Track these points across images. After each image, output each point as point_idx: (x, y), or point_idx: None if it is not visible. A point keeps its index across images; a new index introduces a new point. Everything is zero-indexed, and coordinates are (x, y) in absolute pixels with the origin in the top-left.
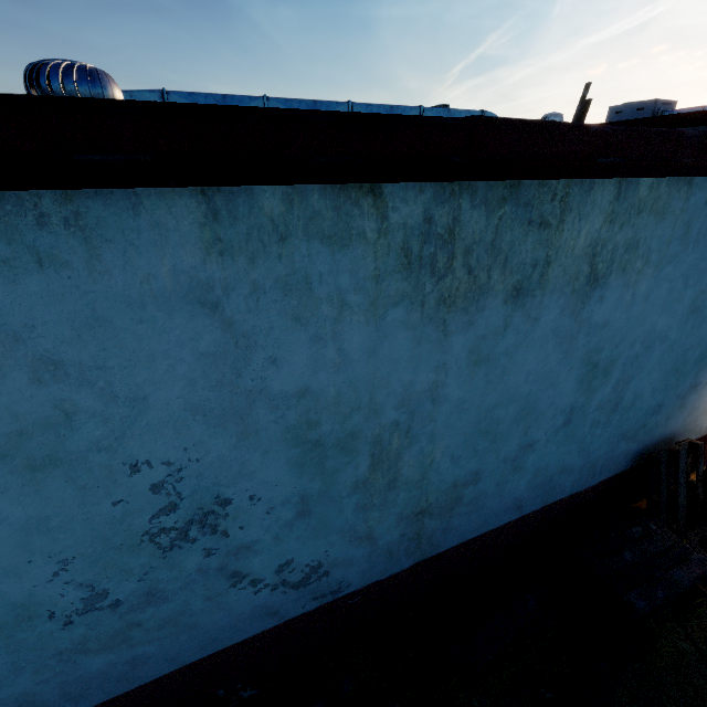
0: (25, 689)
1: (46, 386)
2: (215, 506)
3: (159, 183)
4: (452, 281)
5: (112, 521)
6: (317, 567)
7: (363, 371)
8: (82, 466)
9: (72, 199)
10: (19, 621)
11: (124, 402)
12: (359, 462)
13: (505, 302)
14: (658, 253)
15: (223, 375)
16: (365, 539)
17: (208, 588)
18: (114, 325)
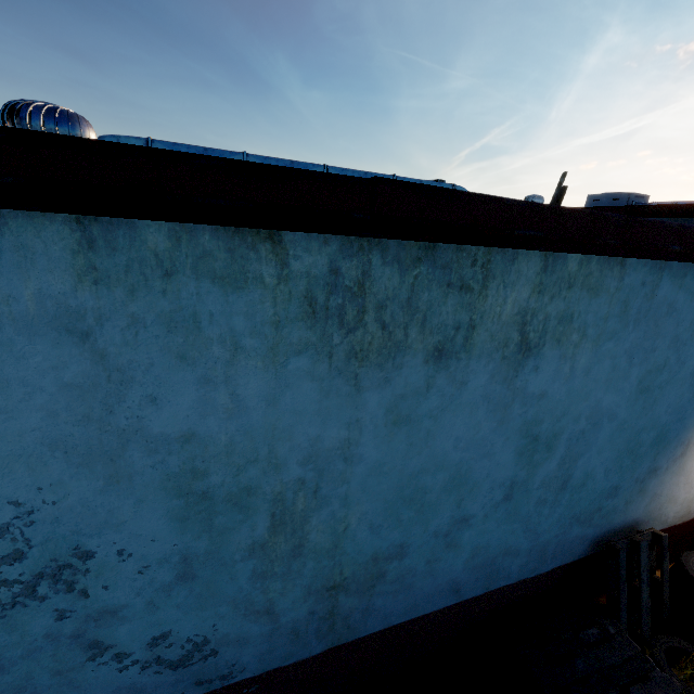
0: None
1: None
2: (74, 559)
3: (23, 206)
4: (364, 334)
5: None
6: (202, 643)
7: (262, 420)
8: None
9: None
10: None
11: None
12: (256, 521)
13: (426, 361)
14: (596, 328)
15: (92, 409)
16: (263, 614)
17: (58, 659)
18: None
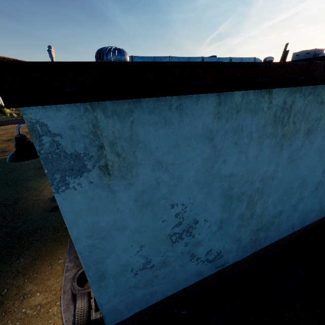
0: (115, 304)
1: (155, 171)
2: (193, 224)
3: (210, 92)
4: (287, 127)
5: (160, 229)
6: (219, 253)
7: (252, 166)
8: (157, 205)
9: (180, 99)
10: (121, 272)
11: (176, 178)
12: (242, 205)
13: (303, 135)
14: None
15: (208, 167)
16: (237, 241)
17: (182, 261)
18: (180, 147)
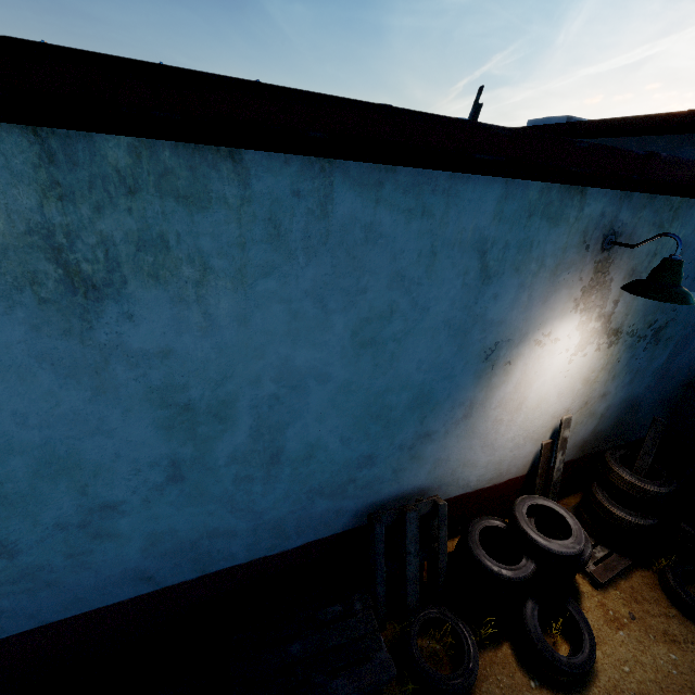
0: None
1: None
2: None
3: None
4: None
5: None
6: None
7: None
8: None
9: None
10: None
11: None
12: None
13: None
14: (229, 259)
15: None
16: None
17: None
18: None
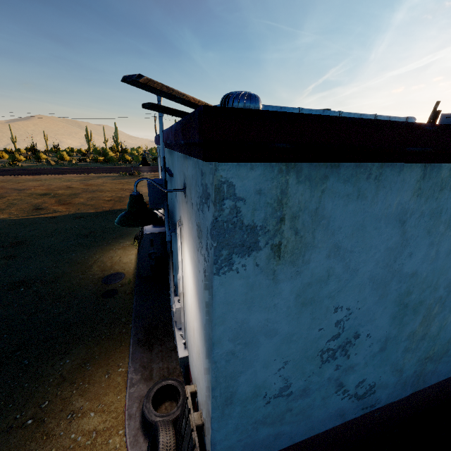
0: (231, 444)
1: (329, 259)
2: (352, 338)
3: (420, 161)
4: None
5: (313, 341)
6: (372, 386)
7: (440, 264)
8: (319, 306)
9: (382, 167)
10: (252, 397)
11: (349, 271)
12: (416, 319)
13: None
14: None
15: (389, 260)
16: (398, 371)
17: (326, 391)
18: (366, 229)
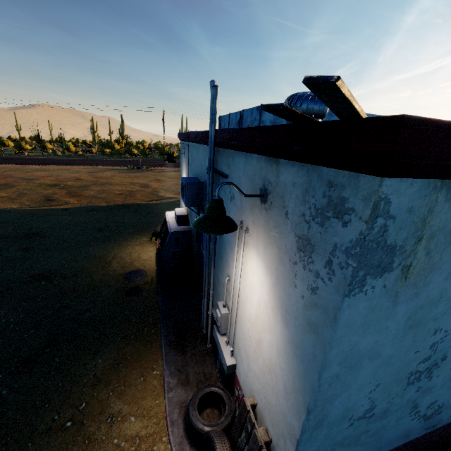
0: None
1: (446, 281)
2: (439, 360)
3: None
4: None
5: (406, 363)
6: (440, 407)
7: None
8: (422, 328)
9: None
10: (339, 419)
11: None
12: None
13: None
14: None
15: None
16: None
17: (401, 412)
18: None
